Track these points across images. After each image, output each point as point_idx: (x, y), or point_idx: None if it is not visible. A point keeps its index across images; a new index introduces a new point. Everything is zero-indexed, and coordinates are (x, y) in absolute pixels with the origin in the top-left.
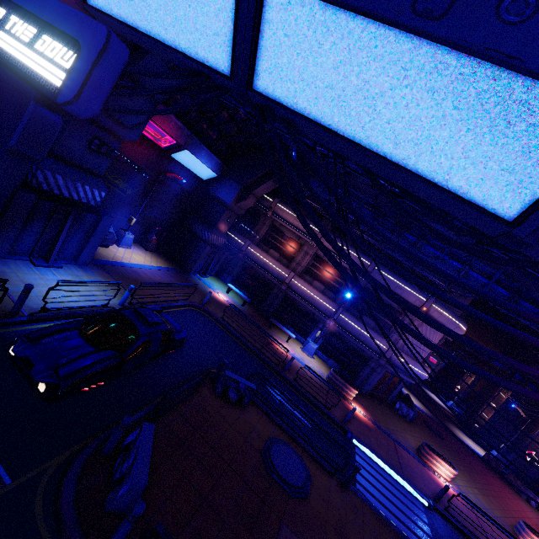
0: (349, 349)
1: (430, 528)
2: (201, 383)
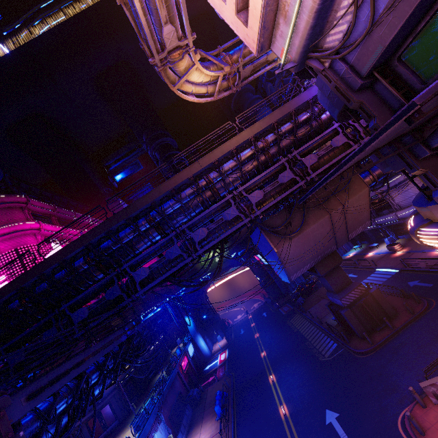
0: (400, 225)
1: (388, 279)
2: (317, 287)
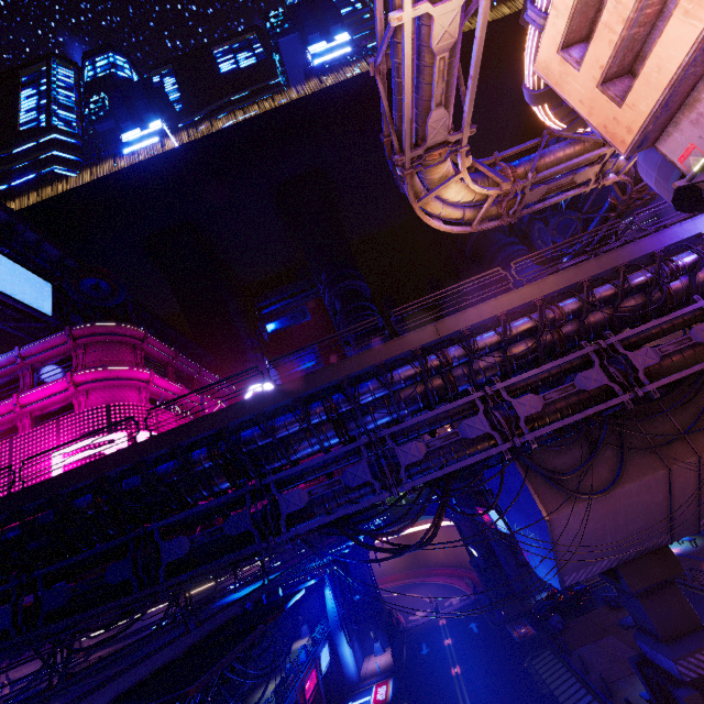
0: None
1: None
2: (594, 603)
